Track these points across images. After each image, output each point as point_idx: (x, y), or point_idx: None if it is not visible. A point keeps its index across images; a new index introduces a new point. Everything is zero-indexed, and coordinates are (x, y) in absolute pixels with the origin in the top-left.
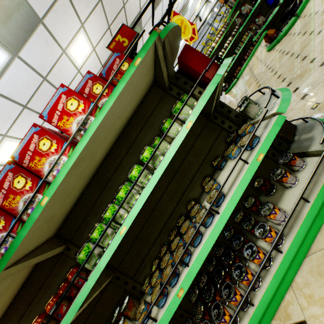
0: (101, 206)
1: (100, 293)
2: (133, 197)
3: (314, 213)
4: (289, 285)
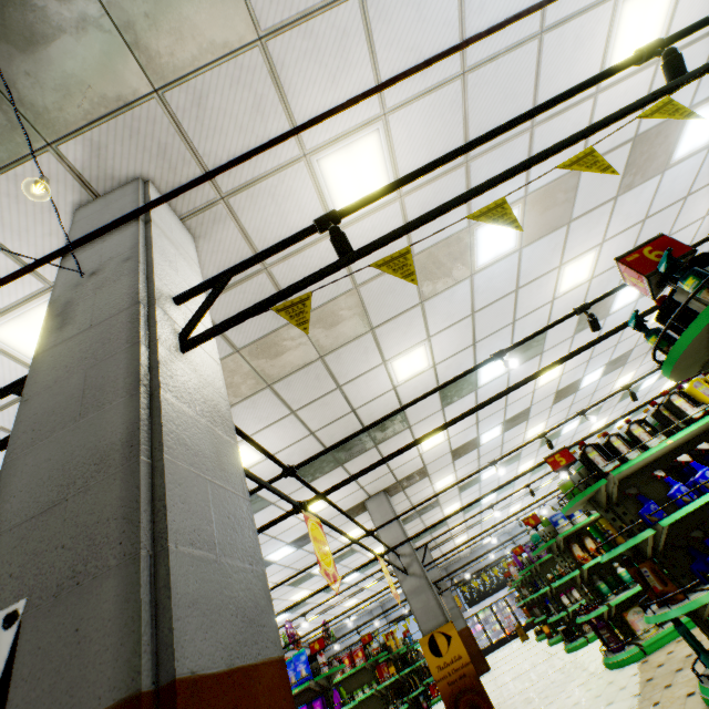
0: None
1: None
2: None
3: None
4: None
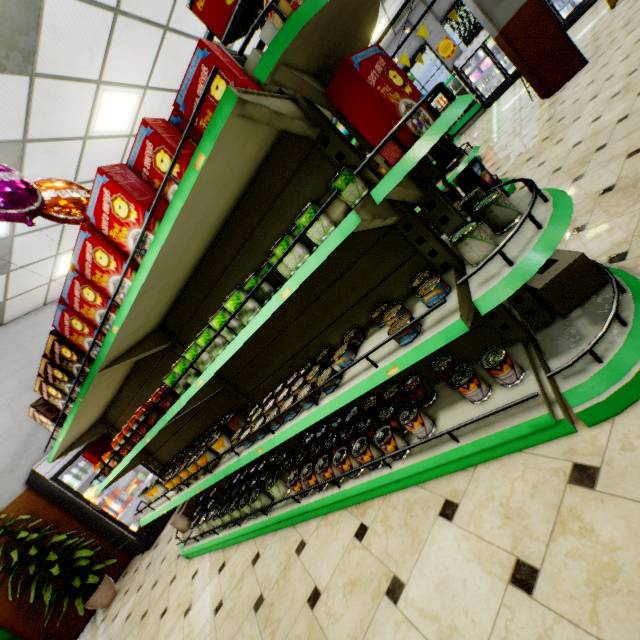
0: (207, 313)
1: (212, 395)
2: (215, 350)
3: (451, 458)
4: (385, 495)
